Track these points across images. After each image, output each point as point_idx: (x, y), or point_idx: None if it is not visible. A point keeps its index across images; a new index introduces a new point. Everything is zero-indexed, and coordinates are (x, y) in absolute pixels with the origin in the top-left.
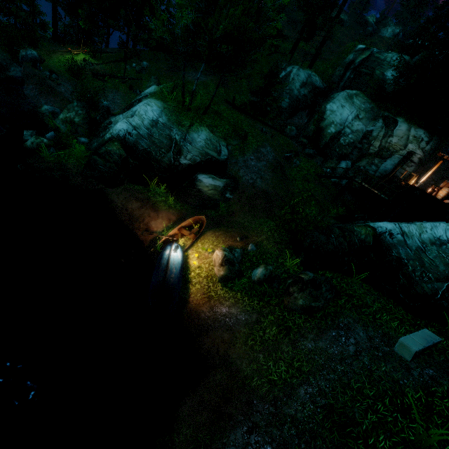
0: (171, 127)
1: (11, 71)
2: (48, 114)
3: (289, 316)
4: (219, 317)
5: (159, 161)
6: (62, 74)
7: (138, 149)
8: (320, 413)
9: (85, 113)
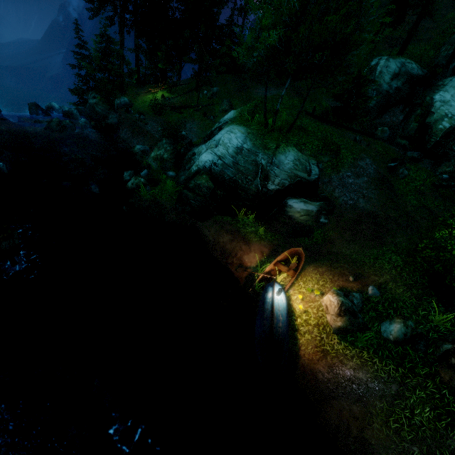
0: (256, 152)
1: (109, 118)
2: (140, 153)
3: (452, 396)
4: (342, 381)
5: (246, 189)
6: (147, 113)
7: (224, 178)
8: None
9: (172, 148)
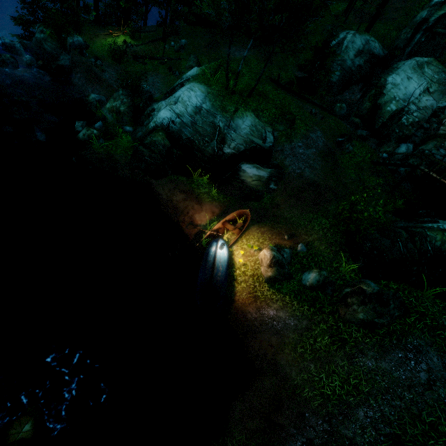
0: (215, 113)
1: (61, 59)
2: (95, 103)
3: (344, 327)
4: (266, 319)
5: (202, 150)
6: (106, 59)
7: (181, 138)
8: (383, 442)
9: (129, 101)
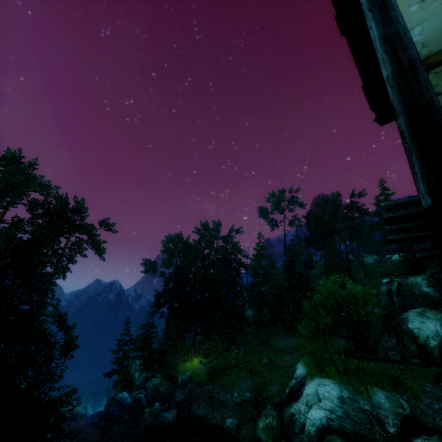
0: (356, 398)
1: (176, 396)
2: (234, 427)
3: None
4: None
5: (374, 439)
6: (205, 382)
7: (347, 432)
8: None
9: (277, 413)
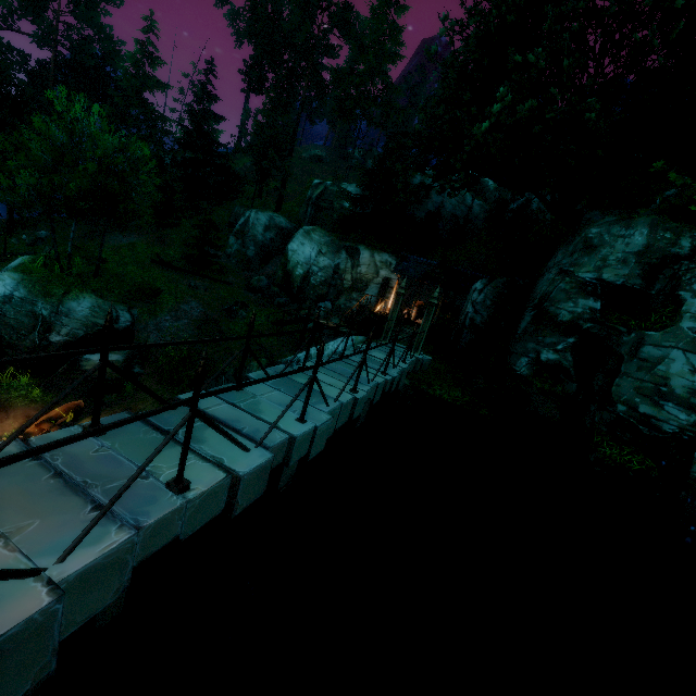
0: (35, 300)
1: None
2: None
3: None
4: None
5: (16, 345)
6: None
7: None
8: None
9: None
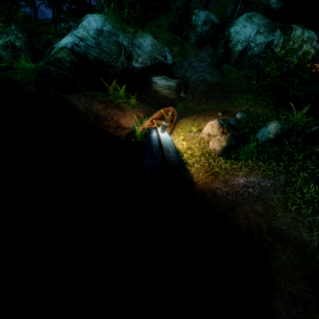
0: (117, 34)
1: None
2: None
3: None
4: (239, 190)
5: (112, 66)
6: None
7: (88, 58)
8: None
9: (25, 36)
